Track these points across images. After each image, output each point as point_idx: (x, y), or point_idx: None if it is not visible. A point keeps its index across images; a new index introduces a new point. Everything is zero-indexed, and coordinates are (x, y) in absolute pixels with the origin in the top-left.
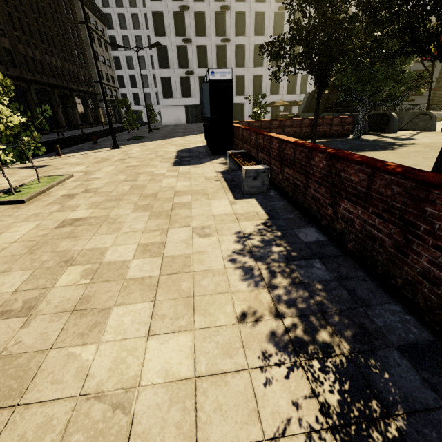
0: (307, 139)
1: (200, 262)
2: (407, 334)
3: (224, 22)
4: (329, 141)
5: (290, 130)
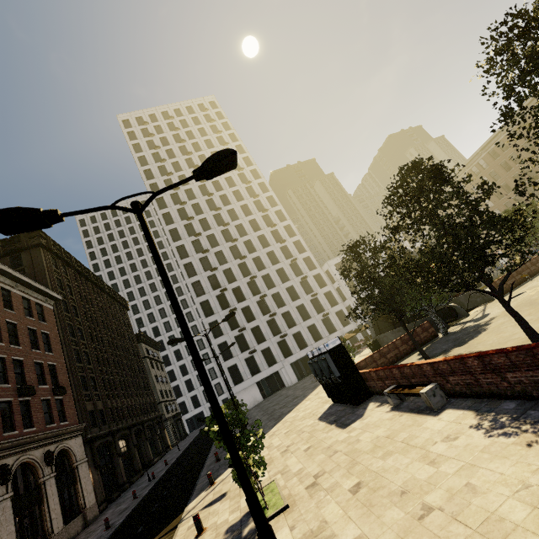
0: (409, 354)
1: (475, 446)
2: None
3: (265, 304)
4: (429, 347)
5: (391, 355)
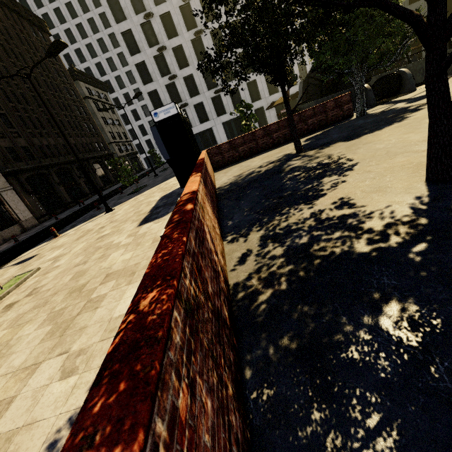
0: (302, 136)
1: None
2: None
3: (202, 46)
4: (325, 132)
5: (279, 134)
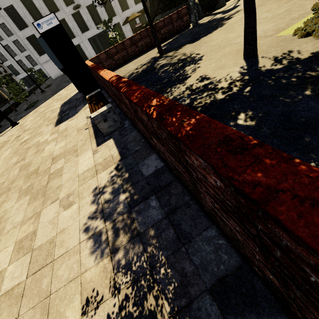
0: None
1: (61, 244)
2: (219, 266)
3: None
4: (174, 39)
5: (142, 43)
